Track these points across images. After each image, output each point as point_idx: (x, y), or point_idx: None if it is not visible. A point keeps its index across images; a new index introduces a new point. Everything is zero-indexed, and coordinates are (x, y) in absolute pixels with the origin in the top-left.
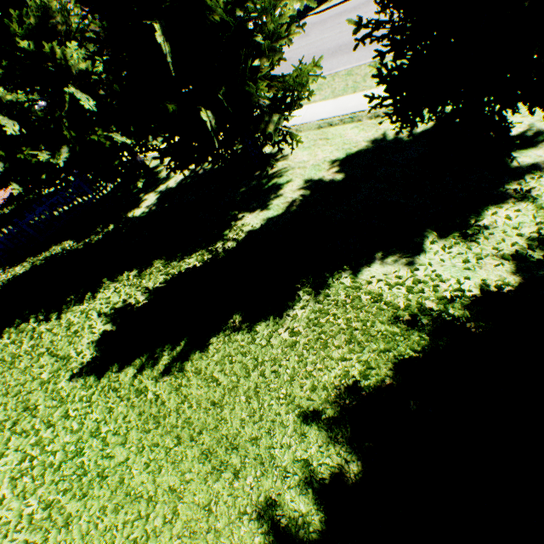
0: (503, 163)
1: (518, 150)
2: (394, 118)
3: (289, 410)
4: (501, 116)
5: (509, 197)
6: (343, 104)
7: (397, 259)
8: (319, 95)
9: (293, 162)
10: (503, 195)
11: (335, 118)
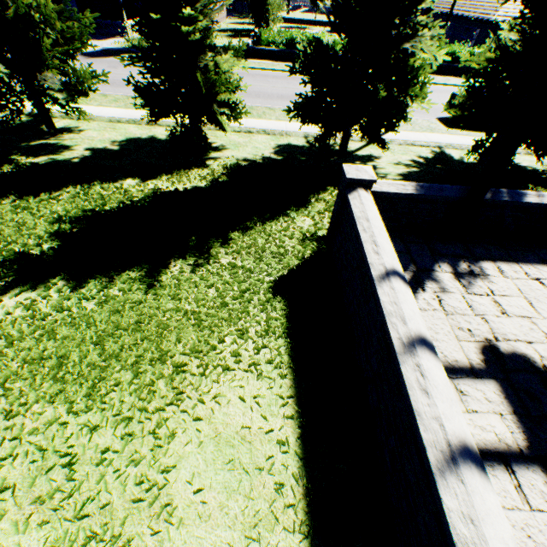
0: (206, 155)
1: (214, 152)
2: (163, 128)
3: (47, 222)
4: (200, 129)
5: (203, 166)
6: (132, 113)
7: (141, 182)
8: (115, 104)
9: (85, 136)
10: (201, 165)
11: (124, 119)
